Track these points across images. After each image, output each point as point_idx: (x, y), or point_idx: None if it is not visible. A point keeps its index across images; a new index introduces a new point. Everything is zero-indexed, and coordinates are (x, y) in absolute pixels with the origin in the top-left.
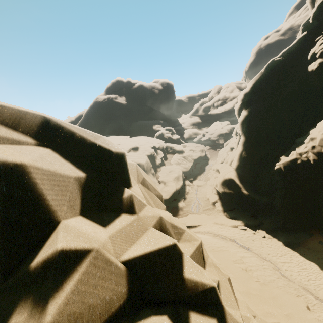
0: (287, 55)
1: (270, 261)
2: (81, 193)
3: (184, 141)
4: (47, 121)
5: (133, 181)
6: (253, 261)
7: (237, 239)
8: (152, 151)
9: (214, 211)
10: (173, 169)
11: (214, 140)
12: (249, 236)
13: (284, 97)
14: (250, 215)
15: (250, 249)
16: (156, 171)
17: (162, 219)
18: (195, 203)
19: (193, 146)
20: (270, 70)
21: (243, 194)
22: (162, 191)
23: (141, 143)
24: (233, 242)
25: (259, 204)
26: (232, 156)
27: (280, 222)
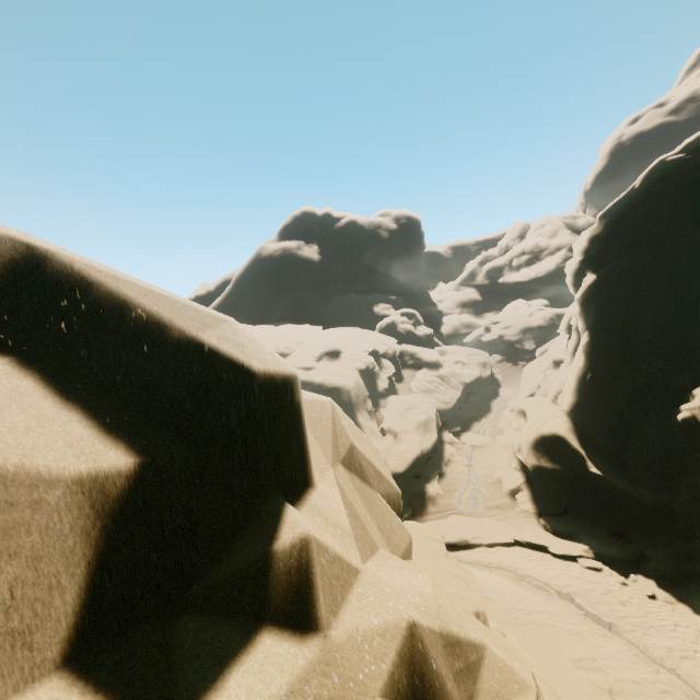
0: (699, 148)
1: (675, 670)
2: (97, 544)
3: (443, 341)
4: (33, 261)
5: (319, 463)
6: (626, 664)
7: (577, 595)
8: (370, 361)
9: (513, 511)
10: (417, 404)
11: (511, 340)
12: (609, 590)
13: (695, 244)
14: (610, 531)
15: (616, 628)
16: (377, 407)
17: (417, 632)
18: (467, 488)
19: (462, 352)
20: (655, 183)
21: (589, 475)
22: (390, 452)
23: (347, 342)
24: (568, 602)
25: (635, 505)
26: (560, 380)
27: (698, 560)
